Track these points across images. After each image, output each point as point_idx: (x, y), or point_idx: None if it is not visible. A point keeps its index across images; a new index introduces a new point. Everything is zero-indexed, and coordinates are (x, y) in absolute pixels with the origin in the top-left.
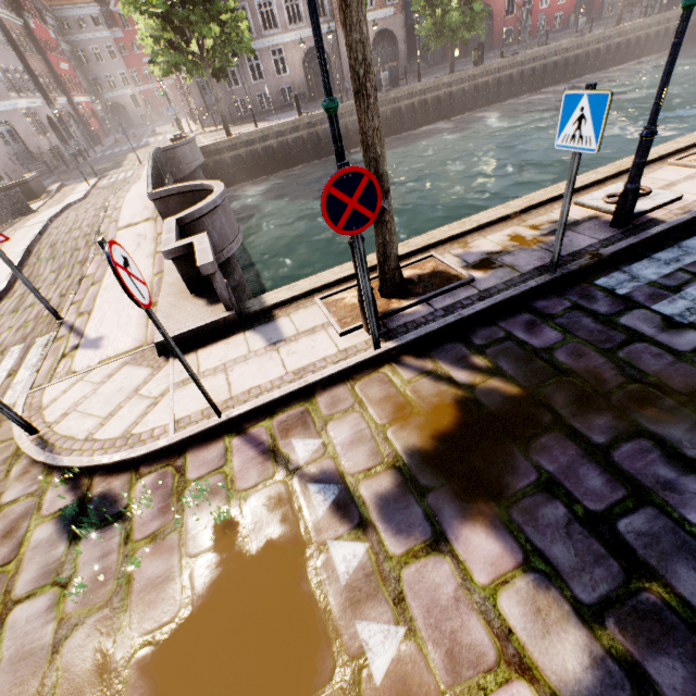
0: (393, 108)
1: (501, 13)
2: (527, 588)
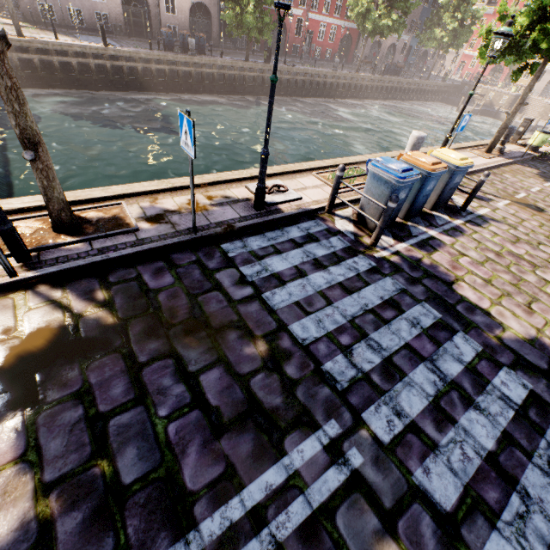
0: (196, 70)
1: (292, 31)
2: (8, 477)
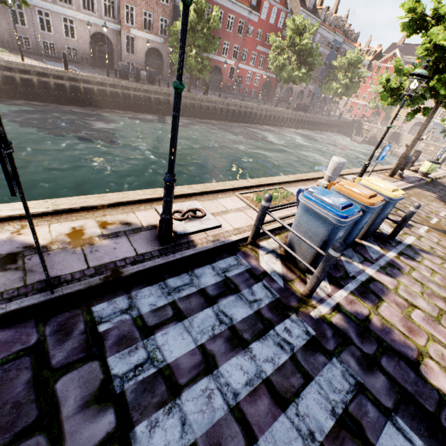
0: (145, 95)
1: (226, 75)
2: None
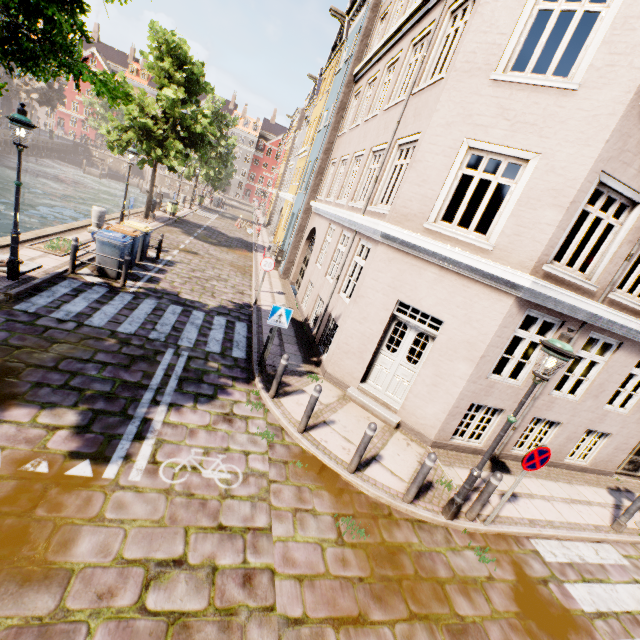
0: None
1: None
2: (48, 412)
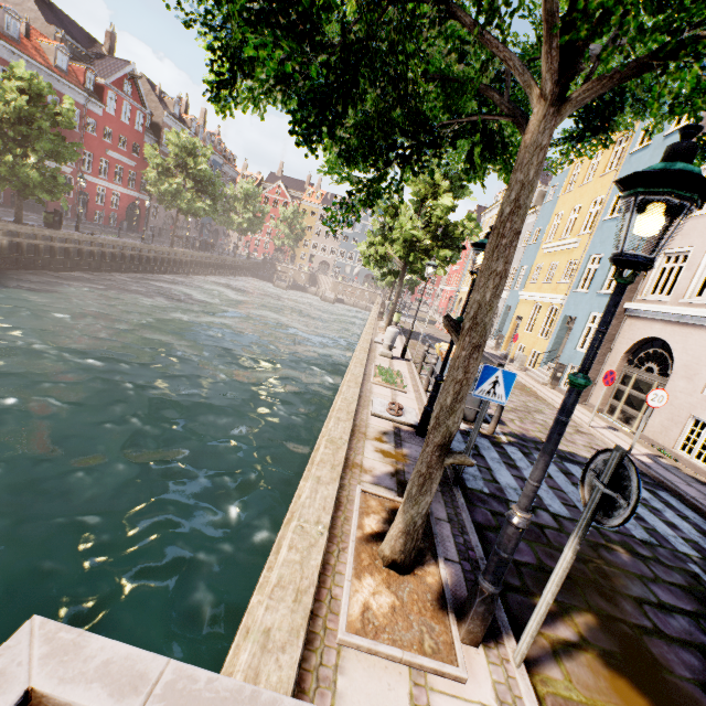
0: None
1: None
2: None
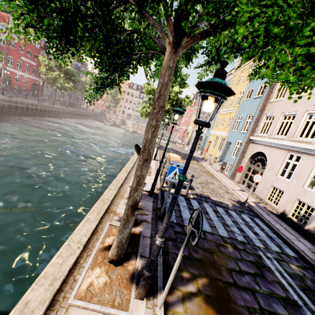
0: None
1: None
2: None
